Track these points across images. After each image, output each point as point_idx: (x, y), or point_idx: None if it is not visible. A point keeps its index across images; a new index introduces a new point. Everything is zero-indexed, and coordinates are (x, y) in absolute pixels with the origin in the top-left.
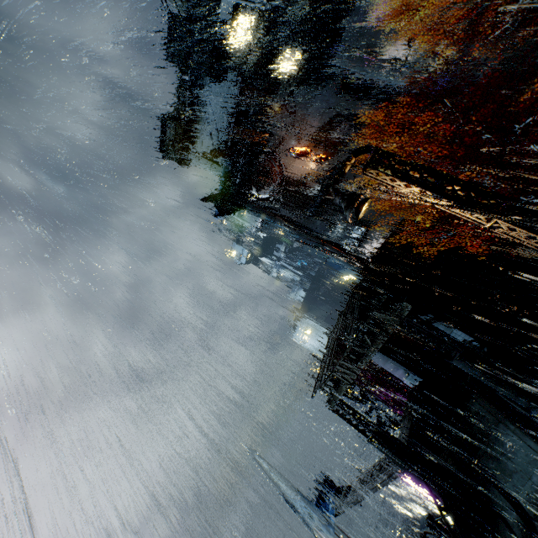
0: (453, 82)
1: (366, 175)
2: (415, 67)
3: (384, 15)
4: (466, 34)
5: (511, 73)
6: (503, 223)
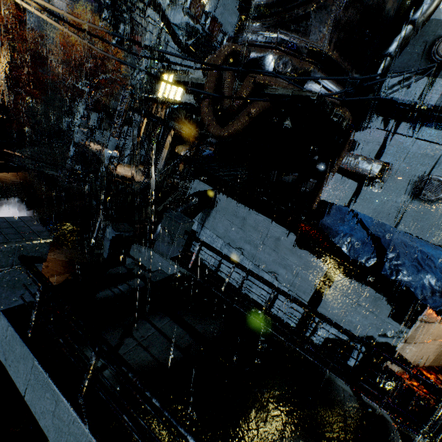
0: (35, 52)
1: (5, 41)
2: (43, 24)
3: (76, 3)
4: (64, 59)
5: (43, 84)
6: (3, 84)
